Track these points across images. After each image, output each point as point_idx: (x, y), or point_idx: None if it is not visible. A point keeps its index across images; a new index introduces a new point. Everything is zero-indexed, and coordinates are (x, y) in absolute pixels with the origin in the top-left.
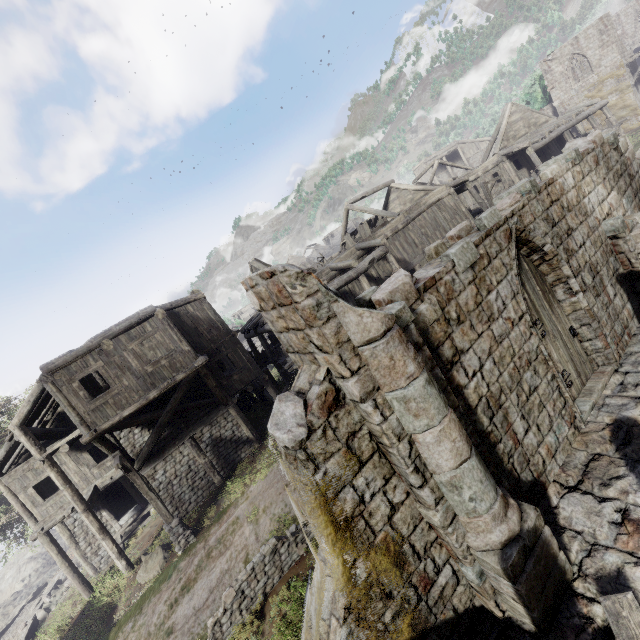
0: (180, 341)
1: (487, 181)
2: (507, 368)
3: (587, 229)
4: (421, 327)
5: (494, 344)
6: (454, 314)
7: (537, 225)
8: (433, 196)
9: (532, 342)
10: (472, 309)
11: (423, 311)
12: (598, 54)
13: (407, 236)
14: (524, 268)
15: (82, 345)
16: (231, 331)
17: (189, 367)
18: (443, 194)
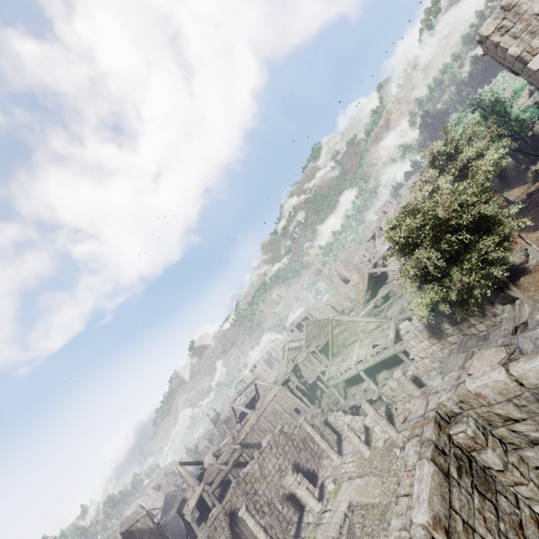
0: None
1: (292, 385)
2: None
3: (266, 484)
4: None
5: None
6: None
7: (239, 499)
8: (271, 394)
9: None
10: None
11: None
12: (348, 274)
13: (259, 426)
14: (238, 517)
15: None
16: (162, 531)
17: None
18: (276, 391)
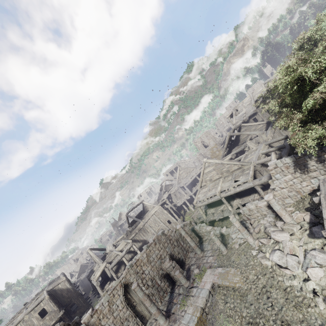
0: (54, 306)
1: (168, 205)
2: (118, 324)
3: (151, 267)
4: (92, 325)
5: (114, 319)
6: (102, 316)
7: (131, 276)
8: (153, 210)
9: (127, 312)
10: (107, 312)
11: (92, 320)
12: (208, 141)
13: (144, 229)
14: (130, 288)
15: (17, 320)
16: (76, 290)
17: (57, 317)
18: (157, 209)
